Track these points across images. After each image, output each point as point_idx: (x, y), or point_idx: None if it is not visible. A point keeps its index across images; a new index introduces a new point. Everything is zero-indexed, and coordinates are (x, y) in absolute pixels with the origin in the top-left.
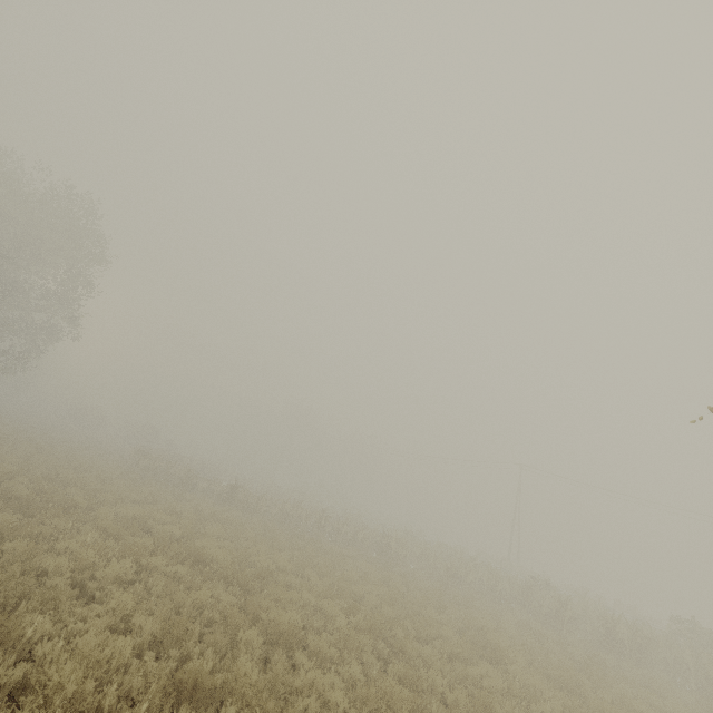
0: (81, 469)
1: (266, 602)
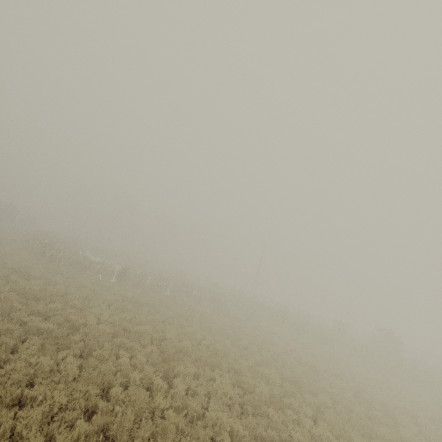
0: (22, 272)
1: (247, 379)
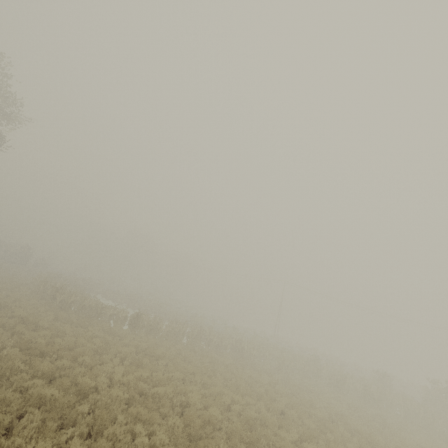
0: (30, 321)
1: None
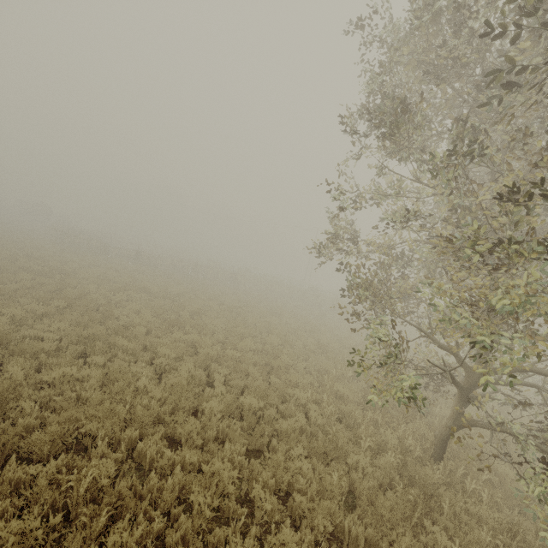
0: (37, 248)
1: (186, 303)
